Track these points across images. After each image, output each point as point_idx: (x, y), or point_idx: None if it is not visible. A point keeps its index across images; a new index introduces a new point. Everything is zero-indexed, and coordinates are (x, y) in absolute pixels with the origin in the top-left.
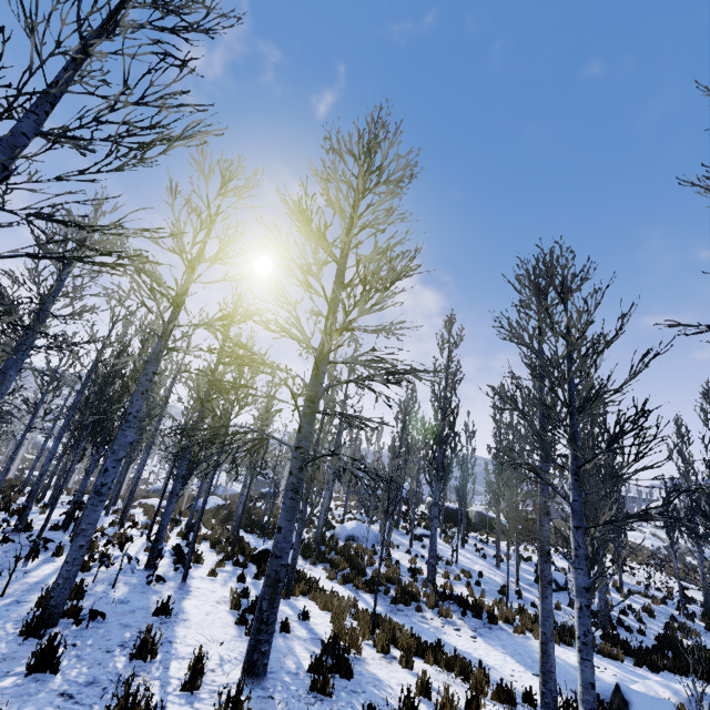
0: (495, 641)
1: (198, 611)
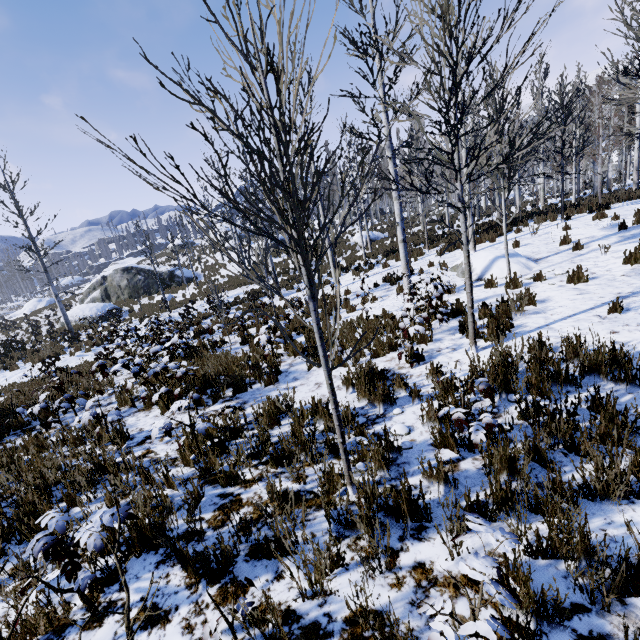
0: None
1: None
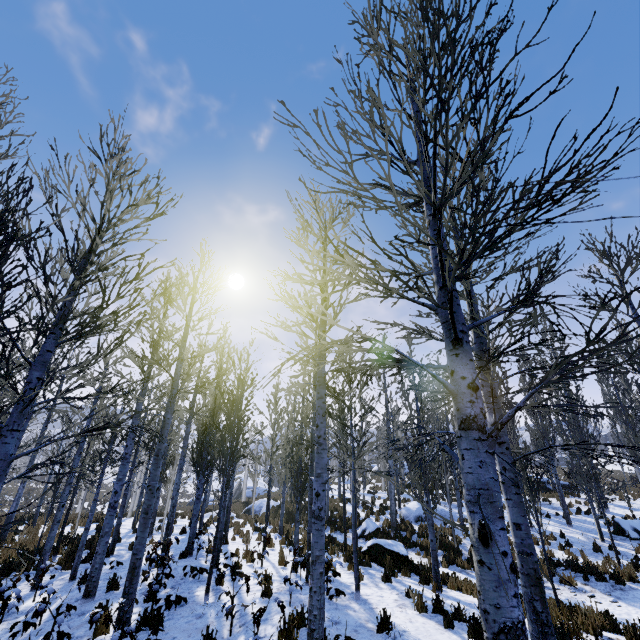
0: (638, 603)
1: (400, 620)
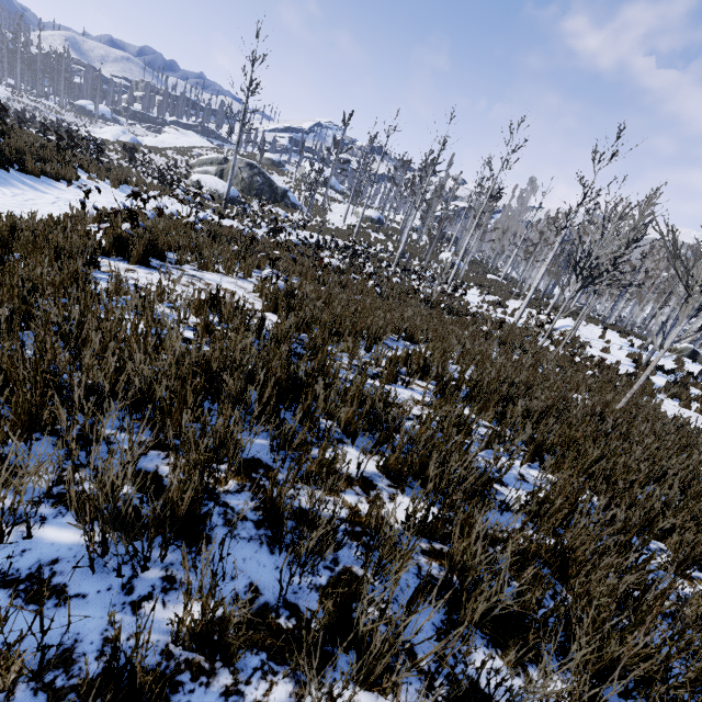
0: None
1: None
